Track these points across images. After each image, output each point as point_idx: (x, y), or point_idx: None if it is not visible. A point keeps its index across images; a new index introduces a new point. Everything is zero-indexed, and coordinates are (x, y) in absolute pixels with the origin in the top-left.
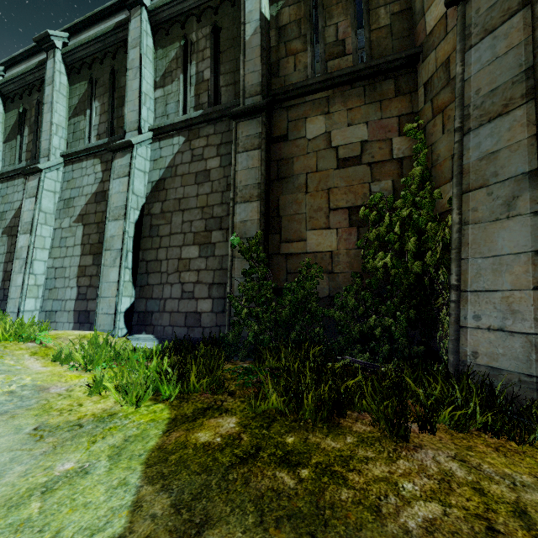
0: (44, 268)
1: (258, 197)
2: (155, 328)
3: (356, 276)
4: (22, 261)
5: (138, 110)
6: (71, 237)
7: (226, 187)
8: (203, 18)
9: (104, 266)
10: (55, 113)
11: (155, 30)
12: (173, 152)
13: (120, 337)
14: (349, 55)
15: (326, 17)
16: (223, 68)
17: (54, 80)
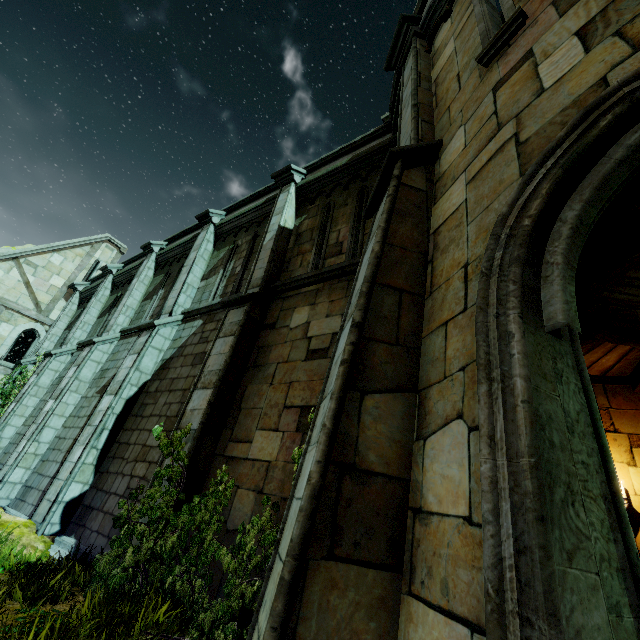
0: (53, 436)
1: (214, 385)
2: (84, 531)
3: (268, 502)
4: (36, 426)
5: (177, 297)
6: (86, 407)
7: None
8: (250, 229)
9: (78, 443)
10: (131, 297)
11: (218, 238)
12: (190, 333)
13: (46, 535)
14: (344, 254)
15: (333, 225)
16: (250, 265)
17: (141, 273)
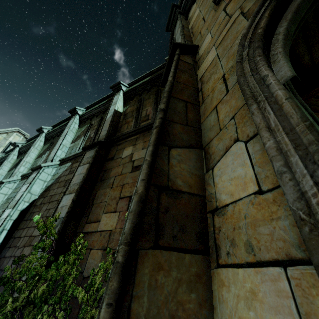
0: None
1: (76, 190)
2: None
3: (110, 251)
4: None
5: (56, 152)
6: None
7: None
8: (99, 115)
9: None
10: (29, 156)
11: (81, 122)
12: (63, 170)
13: None
14: (150, 120)
15: (143, 108)
16: (99, 132)
17: (36, 143)
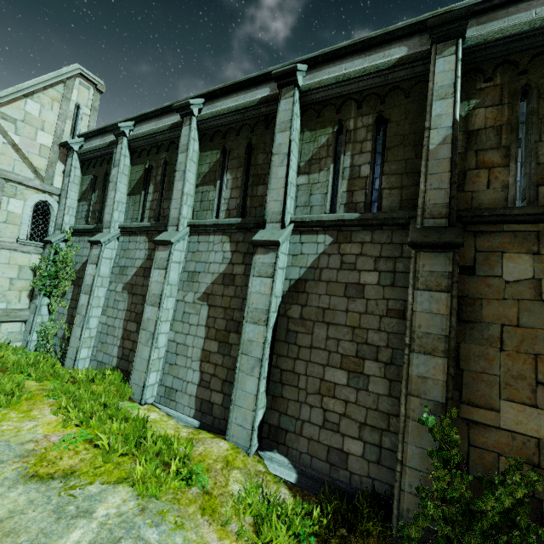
0: (166, 340)
1: (445, 354)
2: (289, 450)
3: None
4: (148, 334)
5: (282, 201)
6: (194, 314)
7: (386, 311)
8: (364, 104)
9: (240, 371)
10: (187, 182)
11: (304, 110)
12: (317, 251)
13: (253, 454)
14: None
15: (541, 129)
16: (387, 167)
17: (188, 148)
